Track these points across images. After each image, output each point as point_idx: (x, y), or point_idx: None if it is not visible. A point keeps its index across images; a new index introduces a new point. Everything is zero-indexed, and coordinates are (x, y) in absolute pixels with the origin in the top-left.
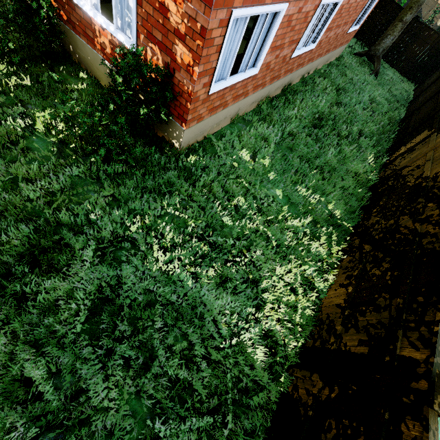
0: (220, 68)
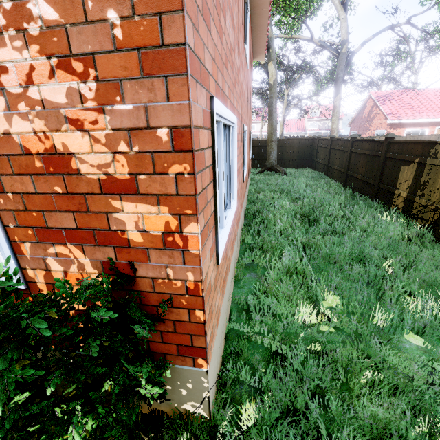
0: None
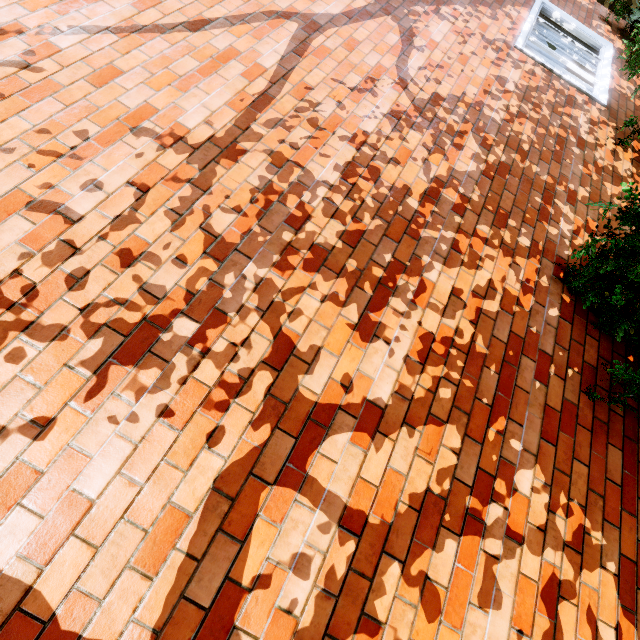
0: None
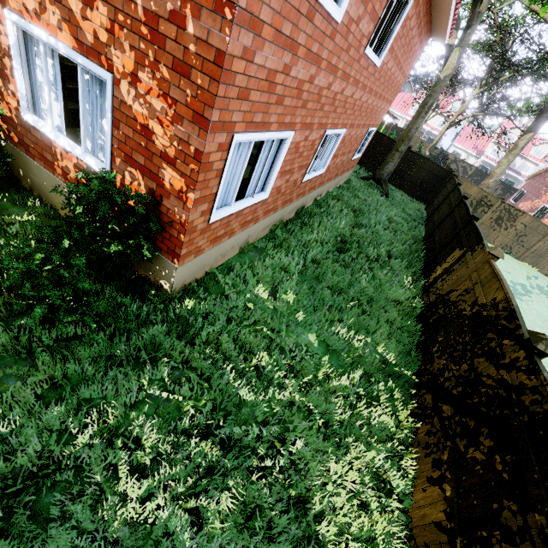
0: (222, 193)
